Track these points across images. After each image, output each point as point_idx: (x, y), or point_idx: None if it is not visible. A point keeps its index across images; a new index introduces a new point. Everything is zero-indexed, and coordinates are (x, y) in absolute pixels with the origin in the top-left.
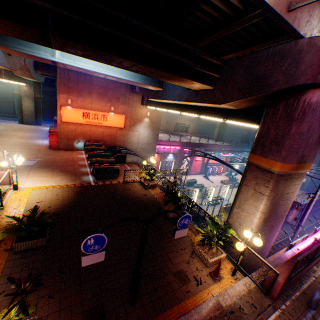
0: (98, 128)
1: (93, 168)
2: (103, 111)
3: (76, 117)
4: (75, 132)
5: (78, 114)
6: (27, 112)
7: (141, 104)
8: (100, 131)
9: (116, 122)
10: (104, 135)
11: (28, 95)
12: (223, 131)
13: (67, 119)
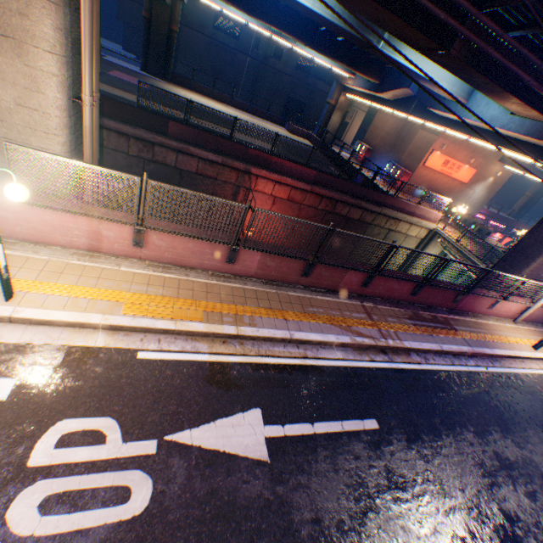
0: (443, 178)
1: (475, 226)
2: (460, 161)
3: (436, 163)
4: (424, 178)
5: (439, 161)
6: (329, 128)
7: (499, 161)
8: (443, 182)
9: (463, 176)
10: (443, 187)
11: (341, 108)
12: (531, 206)
13: (428, 164)
